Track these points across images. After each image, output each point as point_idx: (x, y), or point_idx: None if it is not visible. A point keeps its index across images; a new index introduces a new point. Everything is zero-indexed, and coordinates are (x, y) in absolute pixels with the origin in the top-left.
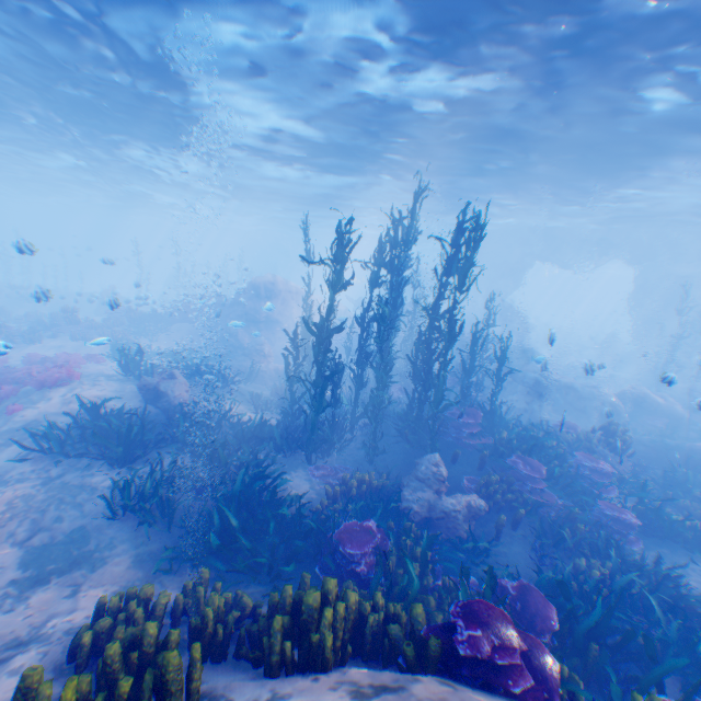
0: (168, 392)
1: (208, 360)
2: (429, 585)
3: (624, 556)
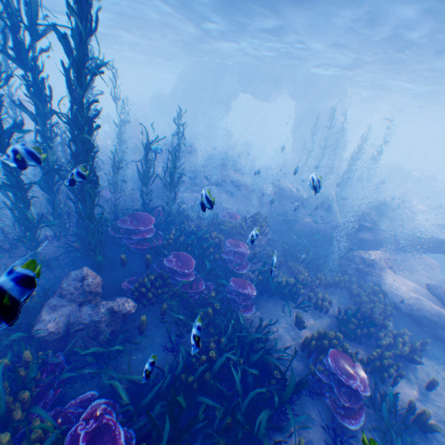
0: None
1: None
2: (25, 431)
3: (236, 328)
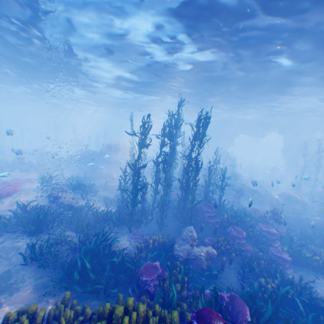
0: (62, 198)
1: (86, 181)
2: (187, 296)
3: (284, 277)
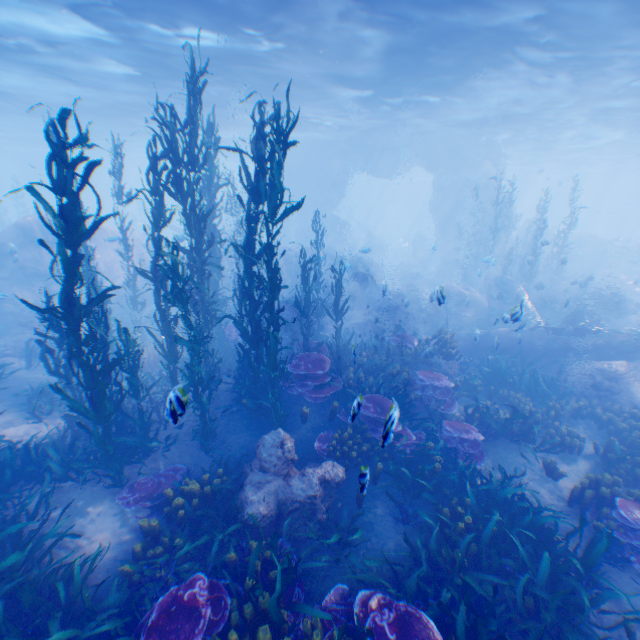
0: None
1: None
2: (292, 637)
3: (479, 485)
